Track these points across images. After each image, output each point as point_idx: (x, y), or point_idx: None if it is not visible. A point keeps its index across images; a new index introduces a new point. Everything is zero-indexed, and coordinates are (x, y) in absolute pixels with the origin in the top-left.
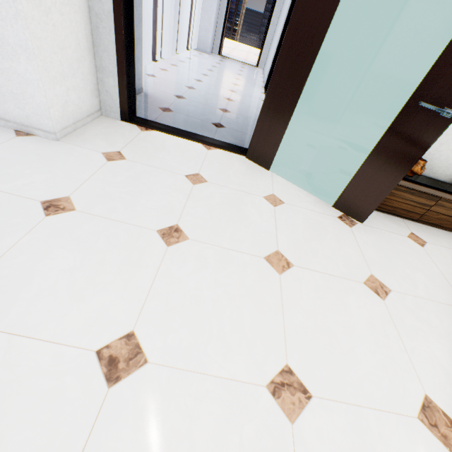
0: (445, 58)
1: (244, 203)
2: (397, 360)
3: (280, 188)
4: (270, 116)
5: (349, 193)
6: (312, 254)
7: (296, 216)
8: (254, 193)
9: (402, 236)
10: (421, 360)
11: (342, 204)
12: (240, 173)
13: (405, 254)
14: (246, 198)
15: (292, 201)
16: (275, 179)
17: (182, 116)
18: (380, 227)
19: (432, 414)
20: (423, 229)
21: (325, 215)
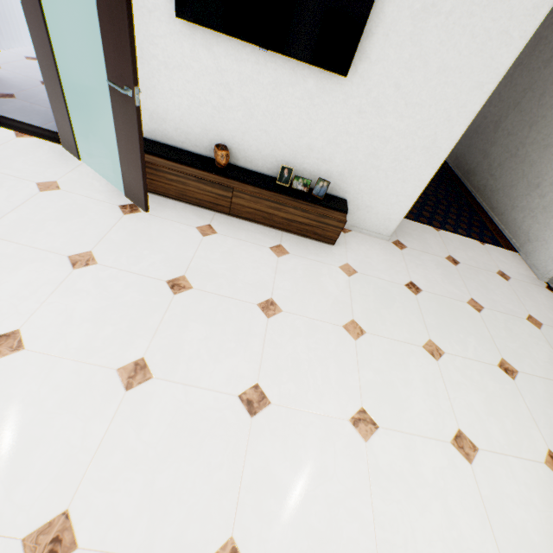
0: (104, 36)
1: (2, 186)
2: (21, 307)
3: (73, 177)
4: (54, 99)
5: (126, 180)
6: (34, 231)
7: (60, 201)
8: (29, 179)
9: (188, 227)
10: (52, 310)
11: (128, 193)
12: (35, 161)
13: (167, 240)
14: (10, 182)
15: (75, 189)
16: (80, 169)
17: (23, 104)
18: (170, 217)
19: (5, 340)
20: (232, 223)
21: (105, 202)
